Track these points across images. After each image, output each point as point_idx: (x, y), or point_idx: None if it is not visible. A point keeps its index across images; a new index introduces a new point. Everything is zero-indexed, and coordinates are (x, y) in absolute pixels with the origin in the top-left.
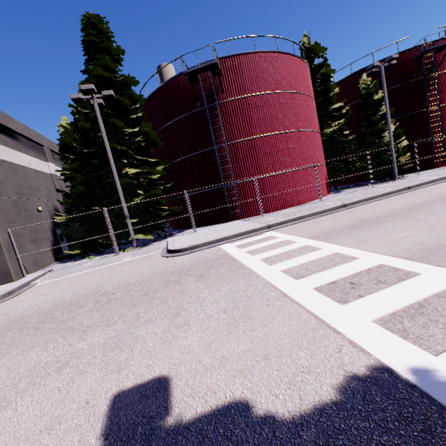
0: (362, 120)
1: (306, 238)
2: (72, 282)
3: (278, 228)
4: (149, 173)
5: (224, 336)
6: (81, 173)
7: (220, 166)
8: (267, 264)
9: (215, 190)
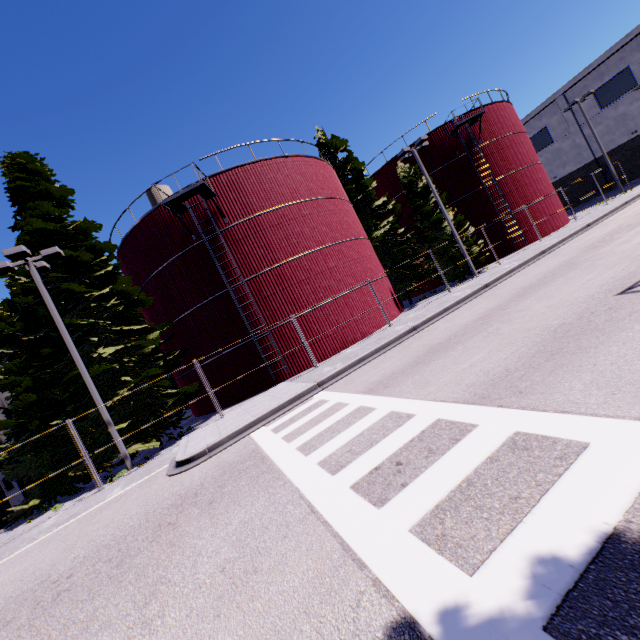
0: (415, 213)
1: (361, 394)
2: (11, 570)
3: (332, 383)
4: (139, 347)
5: (207, 626)
6: (29, 373)
7: (242, 313)
8: (303, 455)
9: (244, 346)
